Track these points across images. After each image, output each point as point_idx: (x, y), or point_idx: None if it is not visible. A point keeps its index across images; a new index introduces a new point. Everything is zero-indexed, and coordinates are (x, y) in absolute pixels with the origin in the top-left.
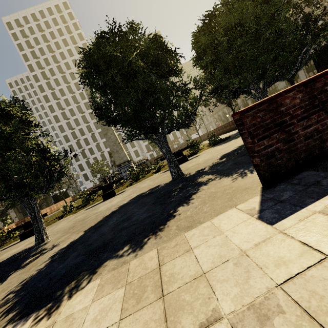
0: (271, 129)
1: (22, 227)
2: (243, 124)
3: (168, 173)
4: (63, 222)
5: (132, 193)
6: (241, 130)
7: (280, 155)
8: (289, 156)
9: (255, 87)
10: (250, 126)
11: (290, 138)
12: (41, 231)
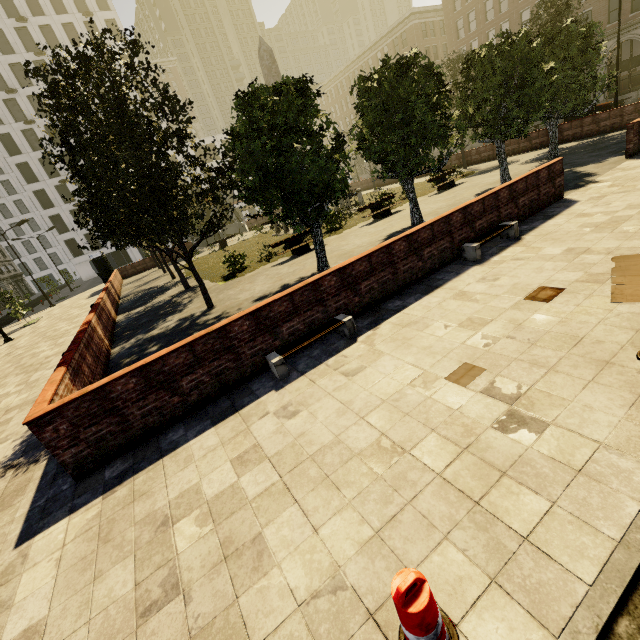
0: (637, 133)
1: (289, 241)
2: (632, 128)
3: (459, 190)
4: (359, 232)
5: (453, 199)
6: (629, 132)
7: (636, 145)
8: (637, 147)
9: (553, 116)
10: (634, 130)
11: (639, 139)
12: (420, 212)
